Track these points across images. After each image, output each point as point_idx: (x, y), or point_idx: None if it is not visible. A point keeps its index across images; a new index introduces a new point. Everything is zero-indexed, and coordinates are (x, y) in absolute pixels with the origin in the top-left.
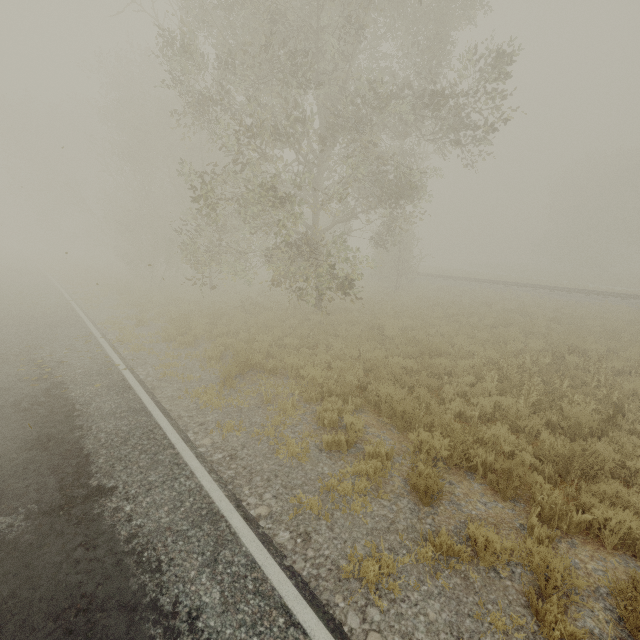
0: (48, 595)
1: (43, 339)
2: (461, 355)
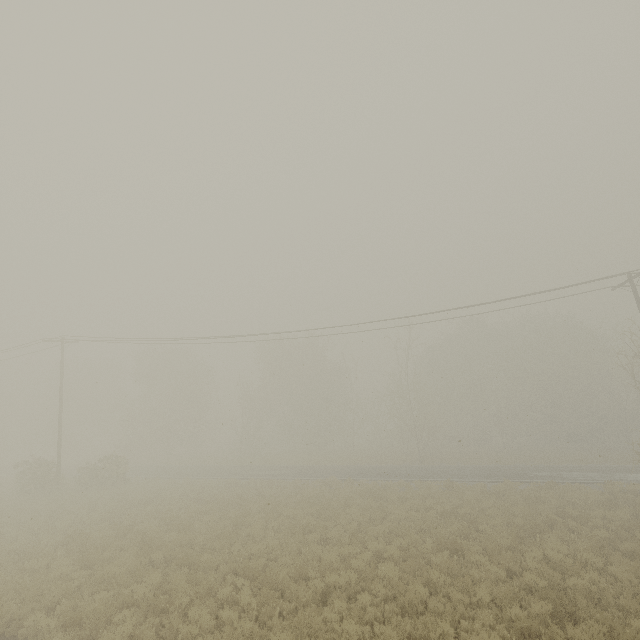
0: None
1: None
2: None
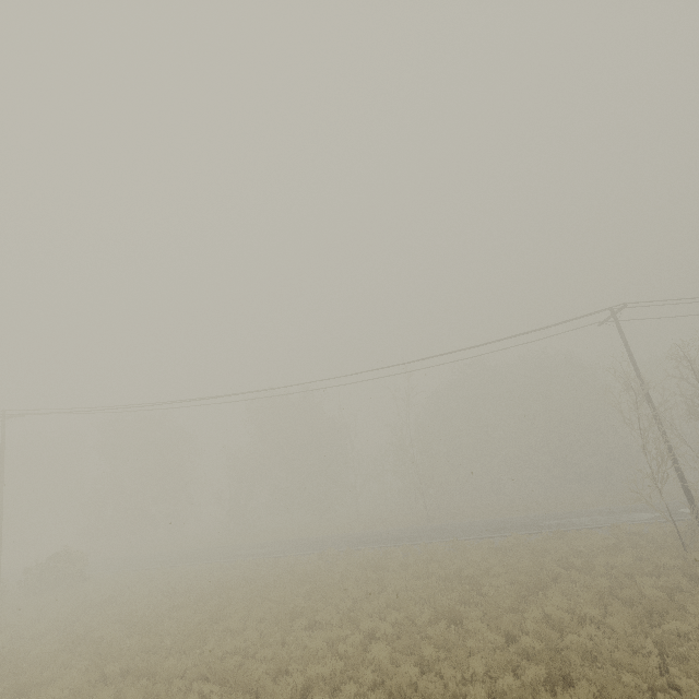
0: None
1: None
2: None
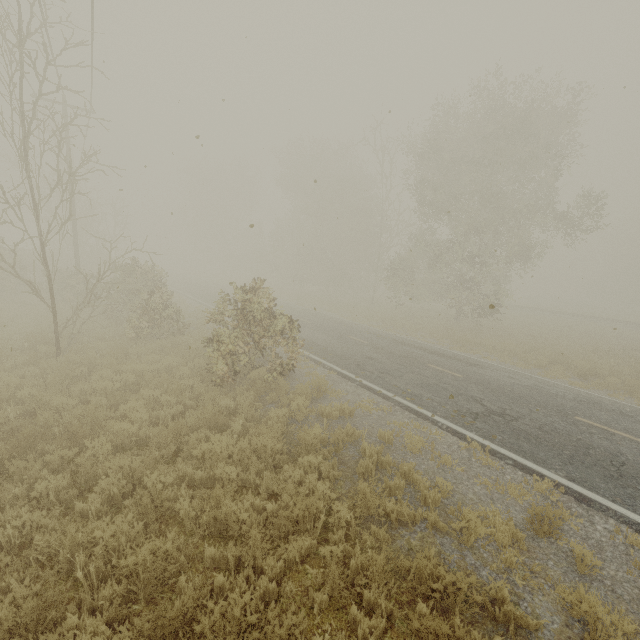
0: (499, 375)
1: (342, 323)
2: (568, 348)
